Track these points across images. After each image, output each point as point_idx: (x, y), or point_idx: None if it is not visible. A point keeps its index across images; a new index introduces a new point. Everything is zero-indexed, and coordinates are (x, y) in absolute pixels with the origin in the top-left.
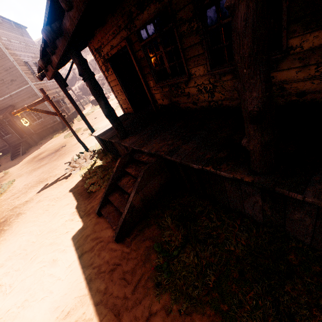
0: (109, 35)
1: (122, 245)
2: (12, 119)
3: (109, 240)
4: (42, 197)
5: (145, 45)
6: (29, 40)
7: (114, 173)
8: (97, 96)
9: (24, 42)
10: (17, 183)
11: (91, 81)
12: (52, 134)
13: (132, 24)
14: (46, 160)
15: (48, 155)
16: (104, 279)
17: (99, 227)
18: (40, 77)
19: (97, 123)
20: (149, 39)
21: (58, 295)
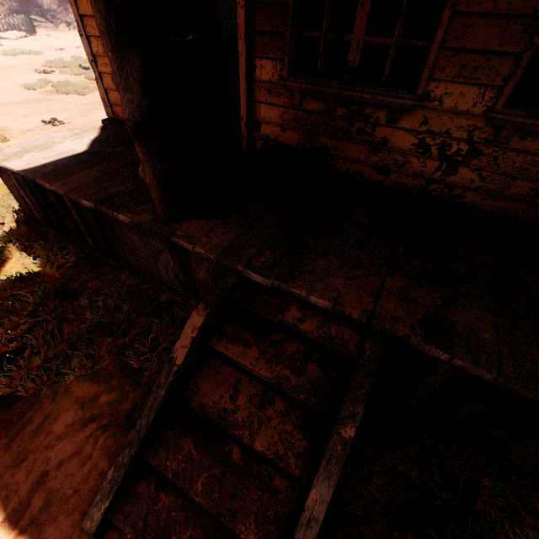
0: None
1: None
2: None
3: None
4: None
5: None
6: None
7: (180, 365)
8: (118, 22)
9: None
10: None
11: None
12: None
13: None
14: None
15: None
16: None
17: None
18: None
19: None
20: None
21: None
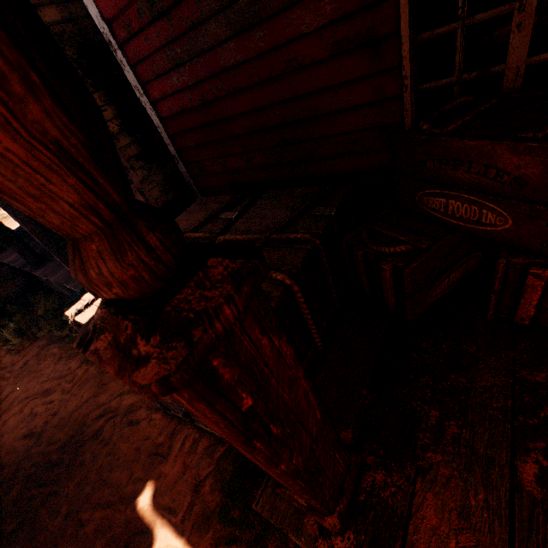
0: None
1: None
2: None
3: None
4: None
5: None
6: None
7: None
8: None
9: None
10: None
11: None
12: None
13: None
14: None
15: None
16: None
17: None
18: None
19: None
20: None
21: None
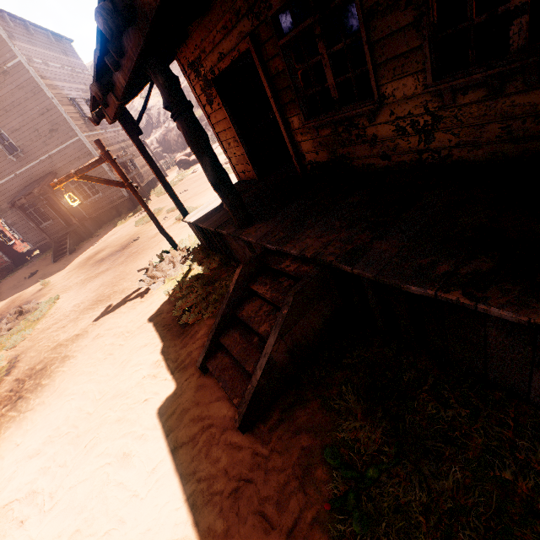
0: (217, 32)
1: (252, 438)
2: (54, 195)
3: (226, 425)
4: (101, 330)
5: (287, 44)
6: (77, 62)
7: (231, 294)
8: (197, 148)
9: (69, 66)
10: (63, 303)
11: (187, 119)
12: (116, 218)
13: (262, 3)
14: (107, 263)
15: (110, 254)
16: (221, 510)
17: (204, 395)
18: (95, 119)
19: (189, 199)
20: (298, 30)
21: (134, 529)
